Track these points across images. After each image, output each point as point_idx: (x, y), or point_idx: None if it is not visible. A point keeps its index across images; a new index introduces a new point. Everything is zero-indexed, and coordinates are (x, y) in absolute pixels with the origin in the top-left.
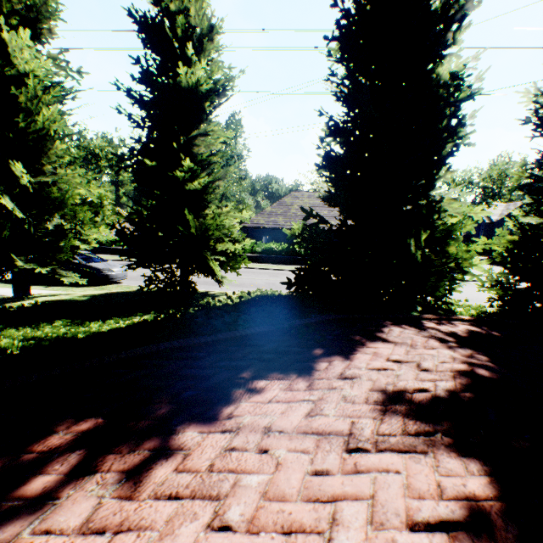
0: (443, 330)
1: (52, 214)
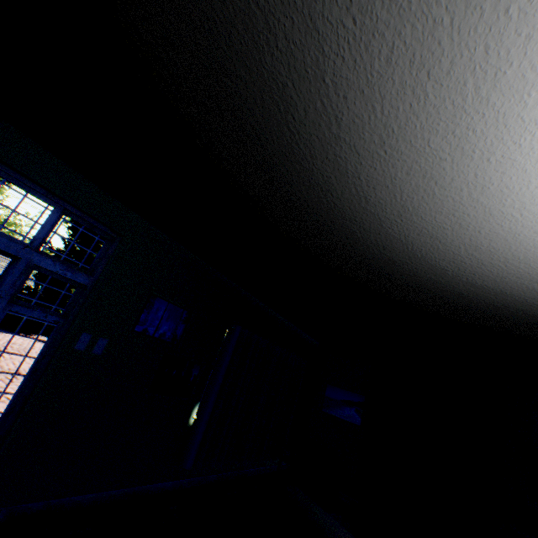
0: None
1: None
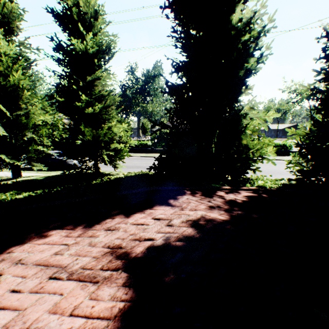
0: (224, 197)
1: (22, 132)
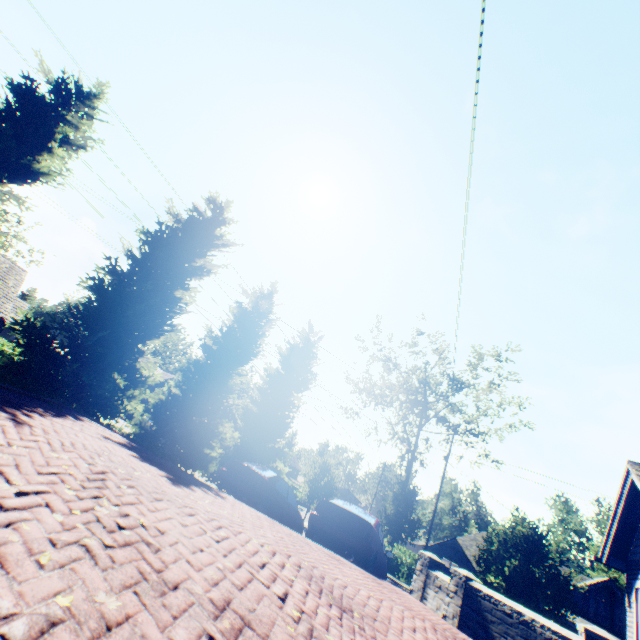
0: None
1: None
